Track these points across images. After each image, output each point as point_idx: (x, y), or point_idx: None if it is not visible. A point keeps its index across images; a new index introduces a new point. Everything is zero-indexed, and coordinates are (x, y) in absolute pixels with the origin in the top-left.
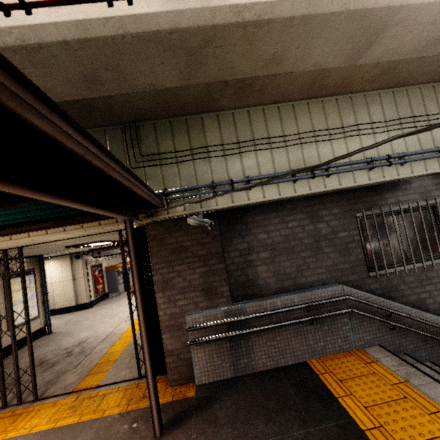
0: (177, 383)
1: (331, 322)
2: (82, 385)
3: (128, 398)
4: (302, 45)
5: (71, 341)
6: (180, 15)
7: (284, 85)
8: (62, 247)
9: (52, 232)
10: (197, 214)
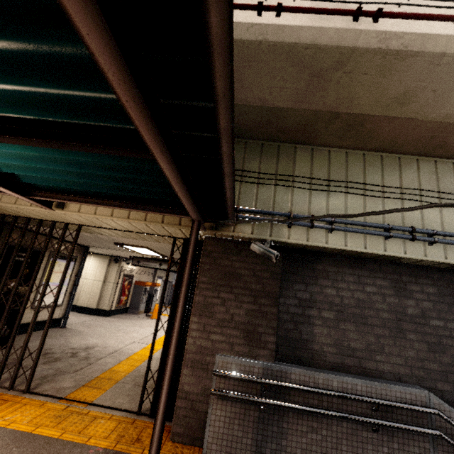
0: (180, 439)
1: (404, 440)
2: (75, 394)
3: (120, 433)
4: (440, 89)
5: (80, 342)
6: (323, 32)
7: (399, 132)
8: (112, 242)
9: (117, 216)
10: (262, 243)
